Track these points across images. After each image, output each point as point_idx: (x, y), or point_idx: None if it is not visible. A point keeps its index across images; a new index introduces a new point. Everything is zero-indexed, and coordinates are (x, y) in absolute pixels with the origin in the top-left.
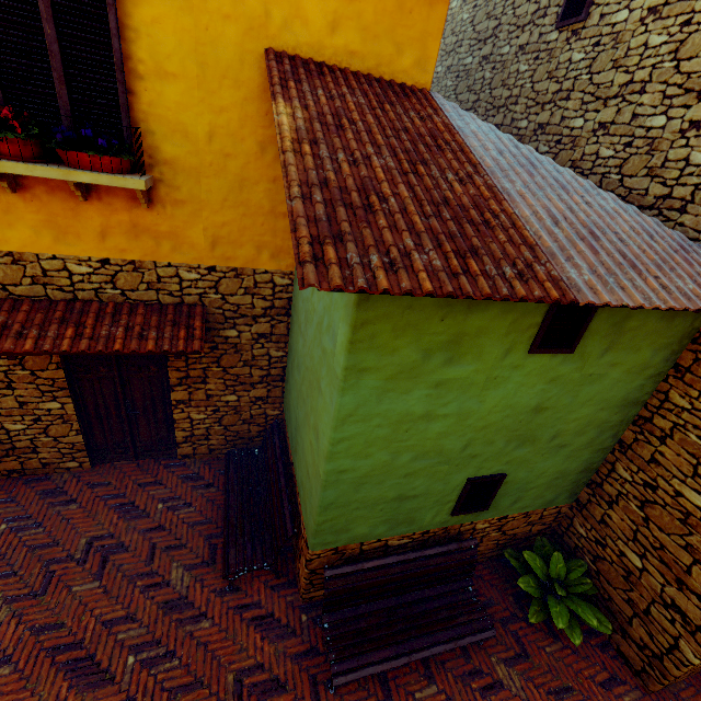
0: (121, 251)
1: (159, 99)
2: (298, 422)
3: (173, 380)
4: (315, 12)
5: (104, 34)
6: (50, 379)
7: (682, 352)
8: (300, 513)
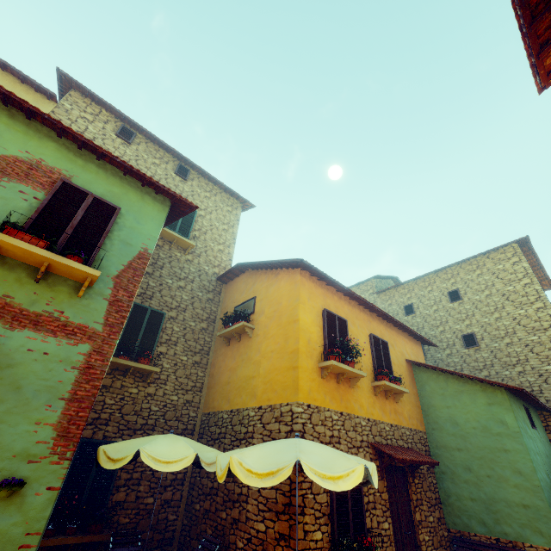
0: (393, 420)
1: (393, 369)
2: (488, 498)
3: (414, 502)
4: (408, 352)
5: (388, 354)
6: (384, 500)
7: (546, 435)
8: (536, 550)
